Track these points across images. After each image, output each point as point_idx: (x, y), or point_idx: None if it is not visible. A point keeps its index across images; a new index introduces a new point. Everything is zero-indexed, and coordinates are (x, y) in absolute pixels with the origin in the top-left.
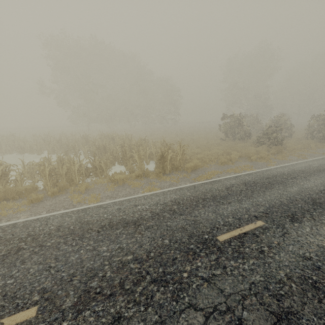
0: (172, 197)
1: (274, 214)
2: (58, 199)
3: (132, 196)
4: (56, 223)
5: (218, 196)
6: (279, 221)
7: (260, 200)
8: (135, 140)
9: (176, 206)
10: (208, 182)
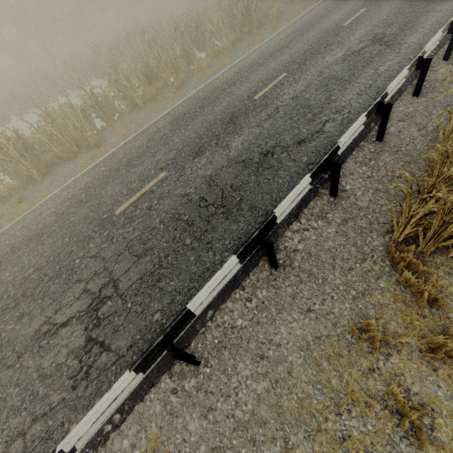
0: (287, 32)
1: (370, 2)
2: (194, 80)
3: (254, 48)
4: (229, 74)
5: (323, 15)
6: (375, 3)
7: (356, 1)
8: (187, 14)
9: (299, 32)
10: (304, 14)
